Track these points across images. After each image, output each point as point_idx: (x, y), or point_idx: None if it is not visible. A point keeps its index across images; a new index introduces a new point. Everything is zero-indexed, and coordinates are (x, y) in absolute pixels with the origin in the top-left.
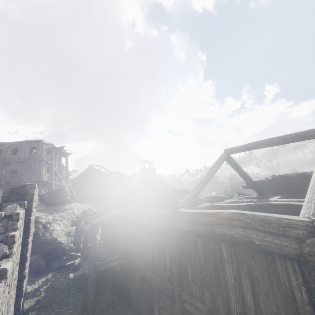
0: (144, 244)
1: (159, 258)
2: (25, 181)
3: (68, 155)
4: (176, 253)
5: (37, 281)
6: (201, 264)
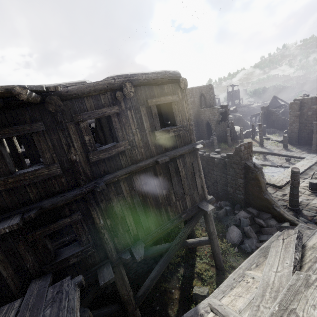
0: None
1: None
2: None
3: None
4: None
5: None
6: None
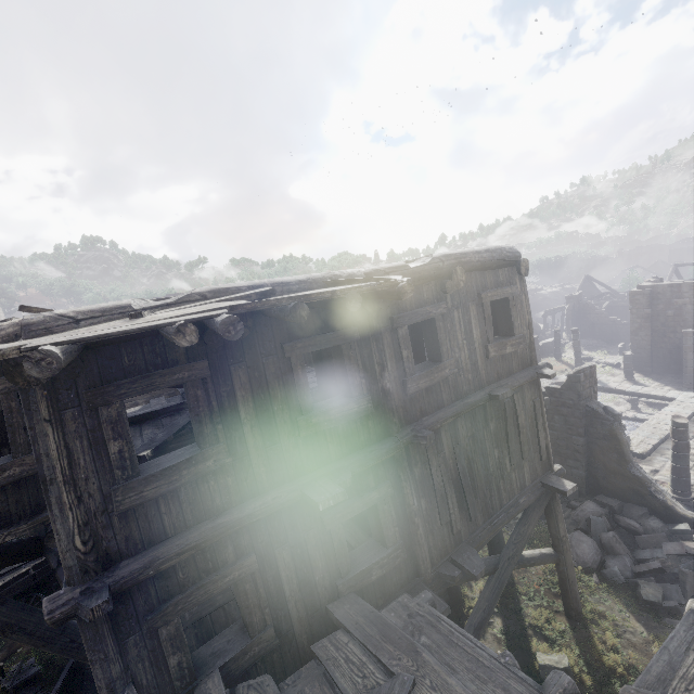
0: None
1: None
2: None
3: None
4: None
5: None
6: None
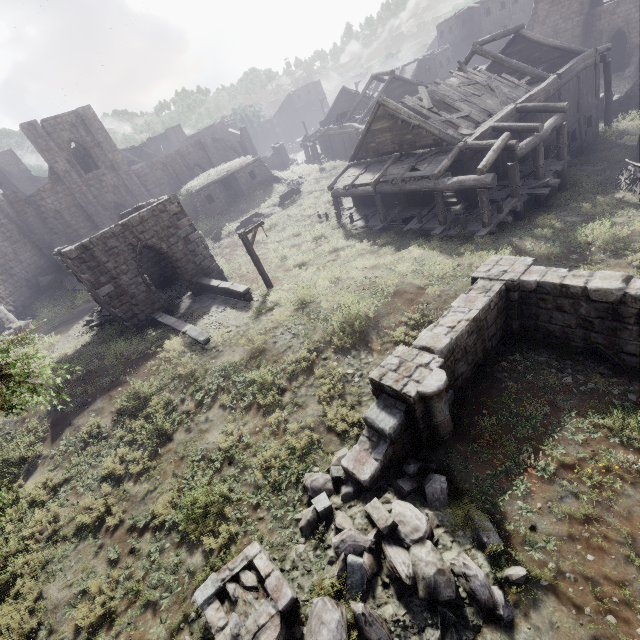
0: None
1: None
2: None
3: None
4: None
5: None
6: None
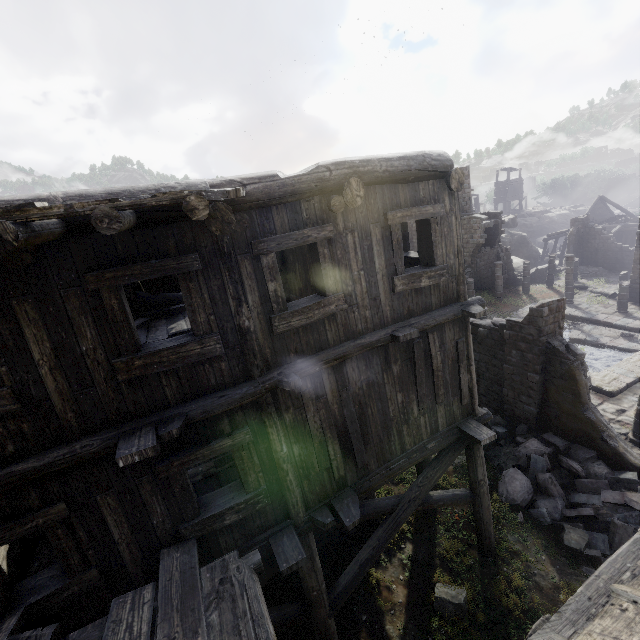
0: None
1: None
2: None
3: None
4: None
5: None
6: None
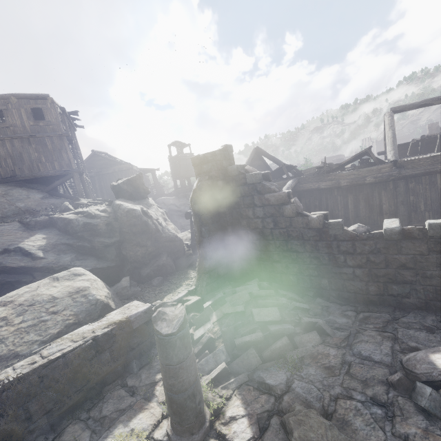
0: (339, 205)
1: (369, 209)
2: (45, 172)
3: (75, 129)
4: (405, 196)
5: (191, 276)
6: (440, 194)
